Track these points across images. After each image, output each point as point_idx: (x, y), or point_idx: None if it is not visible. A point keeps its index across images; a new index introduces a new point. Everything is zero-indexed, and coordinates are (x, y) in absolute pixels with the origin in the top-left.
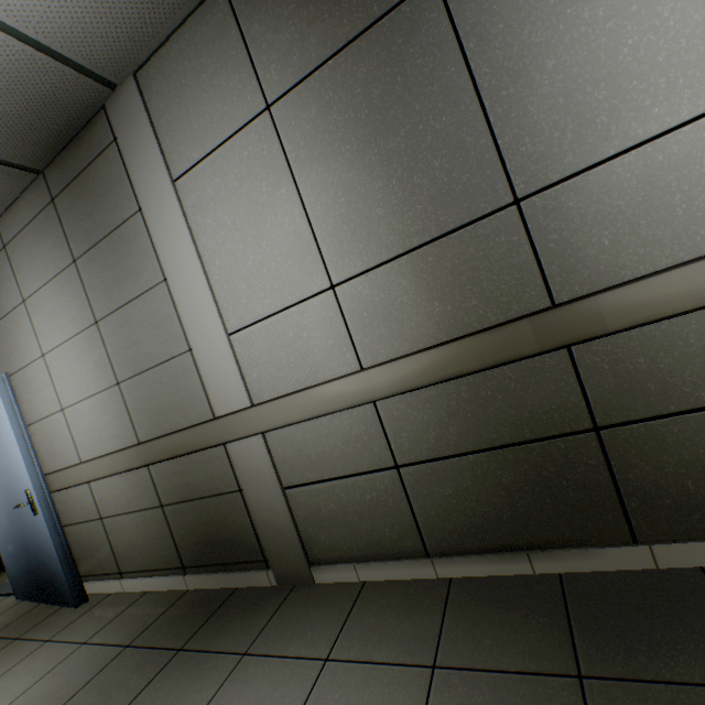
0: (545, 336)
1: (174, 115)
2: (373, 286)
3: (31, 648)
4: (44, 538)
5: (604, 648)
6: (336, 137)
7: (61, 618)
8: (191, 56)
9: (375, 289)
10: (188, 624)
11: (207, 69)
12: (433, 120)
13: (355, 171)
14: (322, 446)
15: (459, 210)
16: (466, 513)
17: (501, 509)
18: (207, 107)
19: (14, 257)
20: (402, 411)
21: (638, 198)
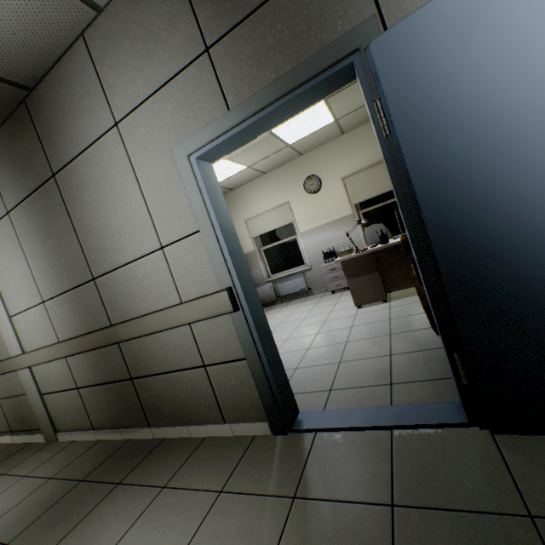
0: (106, 339)
1: None
2: (57, 305)
3: None
4: None
5: (101, 470)
6: (34, 234)
7: None
8: None
9: (58, 306)
10: None
11: None
12: (64, 237)
13: (43, 251)
14: (52, 375)
15: (78, 278)
16: (102, 411)
17: (112, 410)
18: None
19: None
20: (76, 363)
21: (127, 287)
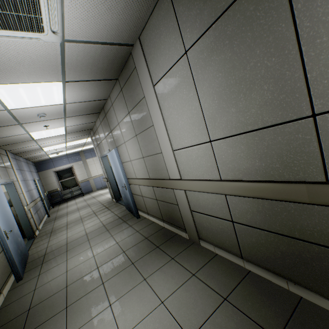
0: (314, 196)
1: (152, 56)
2: (227, 145)
3: (127, 226)
4: (129, 197)
5: None
6: (214, 68)
7: (134, 220)
8: (156, 27)
9: (228, 146)
10: (161, 239)
11: (162, 33)
12: (266, 60)
13: (222, 87)
14: (204, 202)
15: (275, 115)
16: (260, 252)
17: (277, 258)
18: (163, 52)
19: (114, 108)
20: (236, 201)
21: None
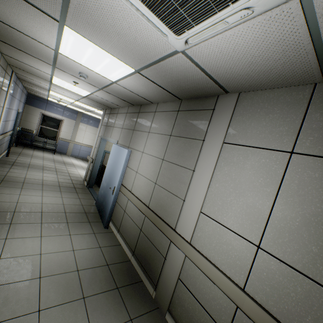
0: None
1: (244, 119)
2: (279, 270)
3: (90, 231)
4: (110, 202)
5: None
6: (319, 196)
7: (100, 227)
8: (270, 103)
9: (279, 271)
10: (124, 278)
11: (274, 113)
12: None
13: (316, 219)
14: (203, 286)
15: None
16: None
17: None
18: (261, 128)
19: (155, 117)
20: None
21: None
